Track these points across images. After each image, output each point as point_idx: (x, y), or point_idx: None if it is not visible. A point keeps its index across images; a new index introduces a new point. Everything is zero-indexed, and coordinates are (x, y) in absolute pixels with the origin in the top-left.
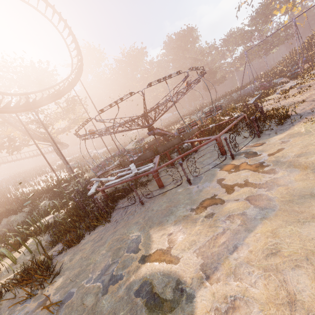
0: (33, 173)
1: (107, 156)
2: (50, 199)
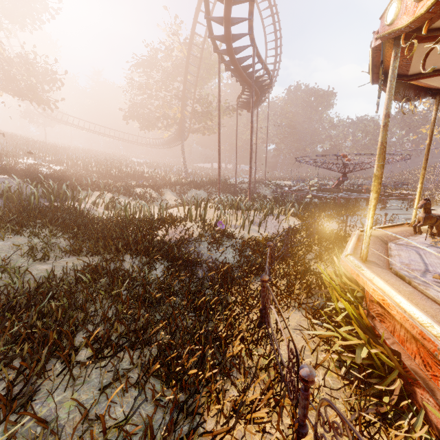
0: (119, 158)
1: (243, 179)
2: (223, 191)
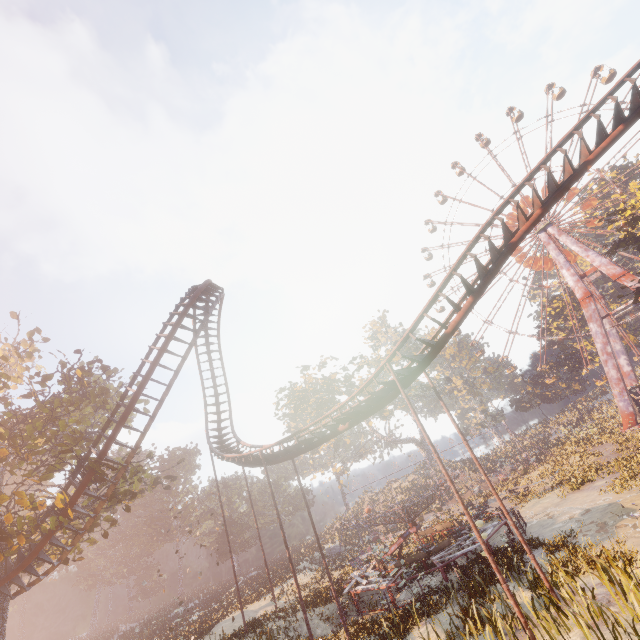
0: None
1: (223, 634)
2: None
